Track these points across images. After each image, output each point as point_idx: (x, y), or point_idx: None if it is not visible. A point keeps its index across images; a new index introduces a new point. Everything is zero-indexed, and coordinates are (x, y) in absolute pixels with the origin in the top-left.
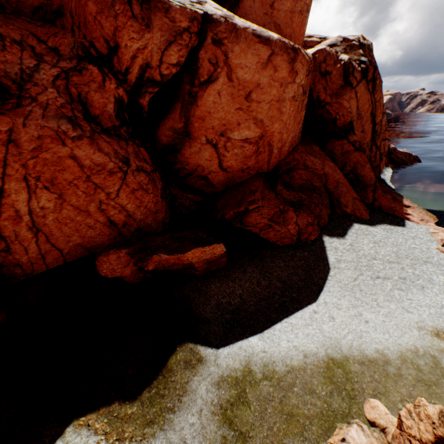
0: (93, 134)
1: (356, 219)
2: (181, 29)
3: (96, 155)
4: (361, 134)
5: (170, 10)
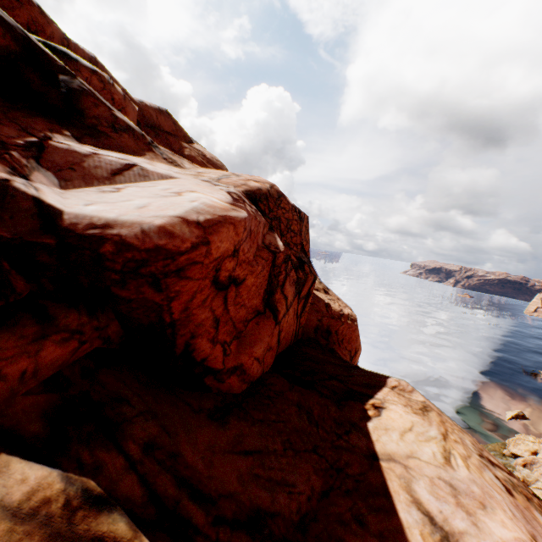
0: None
1: None
2: None
3: None
4: None
5: None
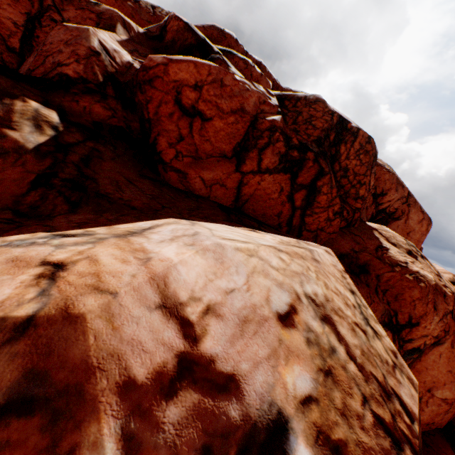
0: None
1: None
2: (447, 310)
3: None
4: None
5: (445, 295)
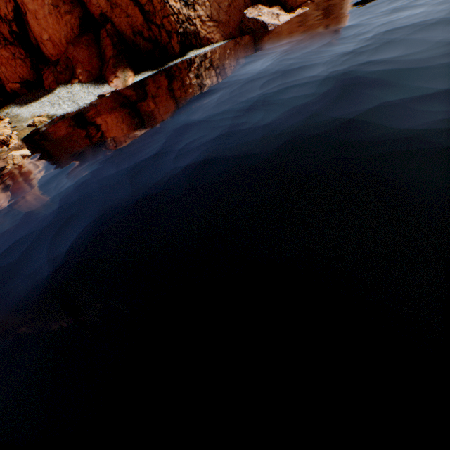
0: (5, 47)
1: (79, 82)
2: None
3: (7, 54)
4: (129, 19)
5: None
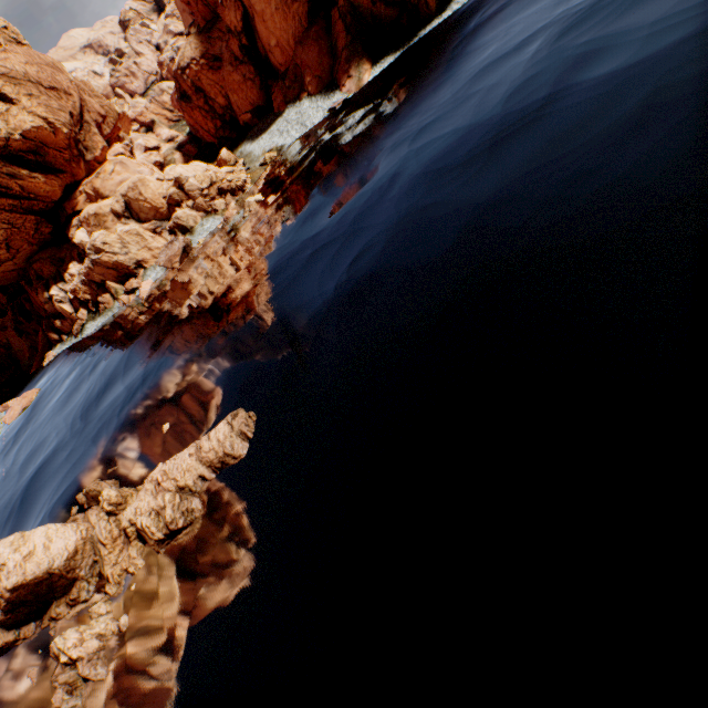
0: (236, 69)
1: (308, 96)
2: (234, 3)
3: (238, 78)
4: None
5: None
